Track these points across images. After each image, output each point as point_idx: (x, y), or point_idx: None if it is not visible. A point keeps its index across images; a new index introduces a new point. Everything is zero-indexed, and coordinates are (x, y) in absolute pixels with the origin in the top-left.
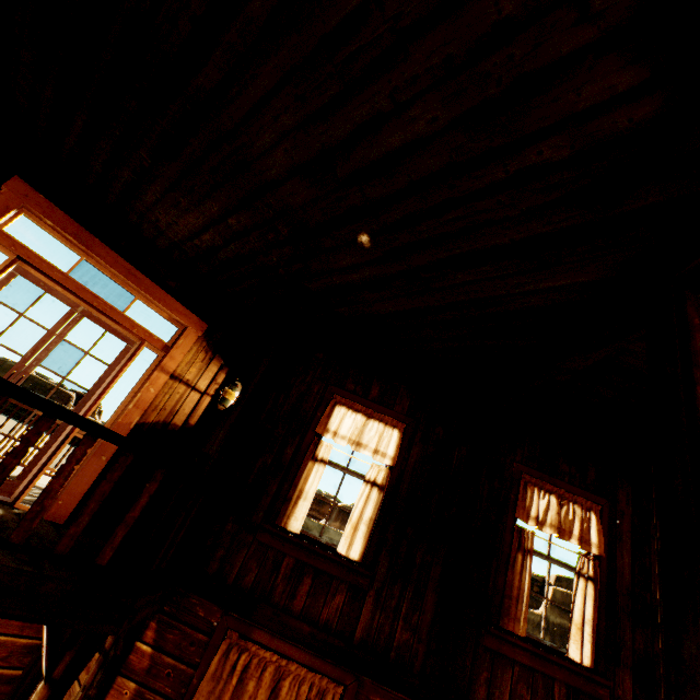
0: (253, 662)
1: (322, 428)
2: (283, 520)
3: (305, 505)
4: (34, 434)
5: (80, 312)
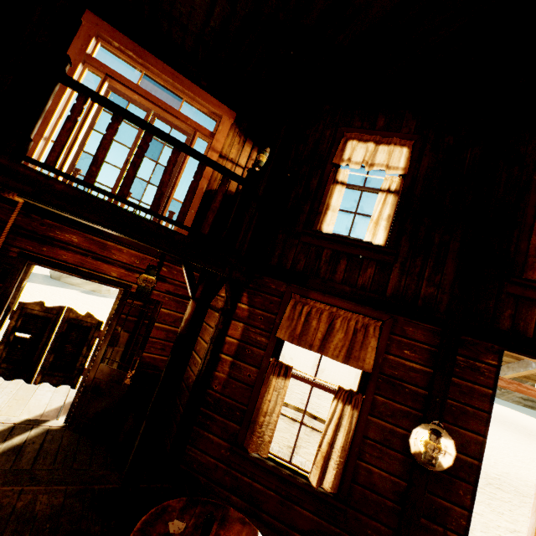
0: (312, 311)
1: (337, 159)
2: (318, 226)
3: (333, 215)
4: (144, 144)
5: (152, 115)
